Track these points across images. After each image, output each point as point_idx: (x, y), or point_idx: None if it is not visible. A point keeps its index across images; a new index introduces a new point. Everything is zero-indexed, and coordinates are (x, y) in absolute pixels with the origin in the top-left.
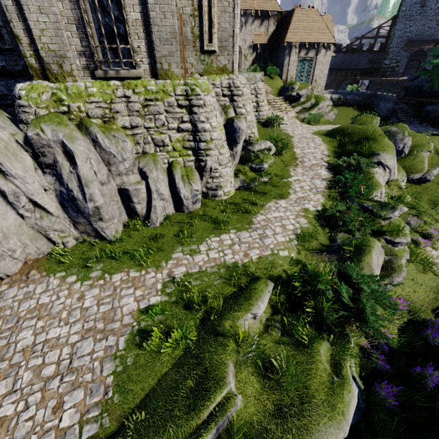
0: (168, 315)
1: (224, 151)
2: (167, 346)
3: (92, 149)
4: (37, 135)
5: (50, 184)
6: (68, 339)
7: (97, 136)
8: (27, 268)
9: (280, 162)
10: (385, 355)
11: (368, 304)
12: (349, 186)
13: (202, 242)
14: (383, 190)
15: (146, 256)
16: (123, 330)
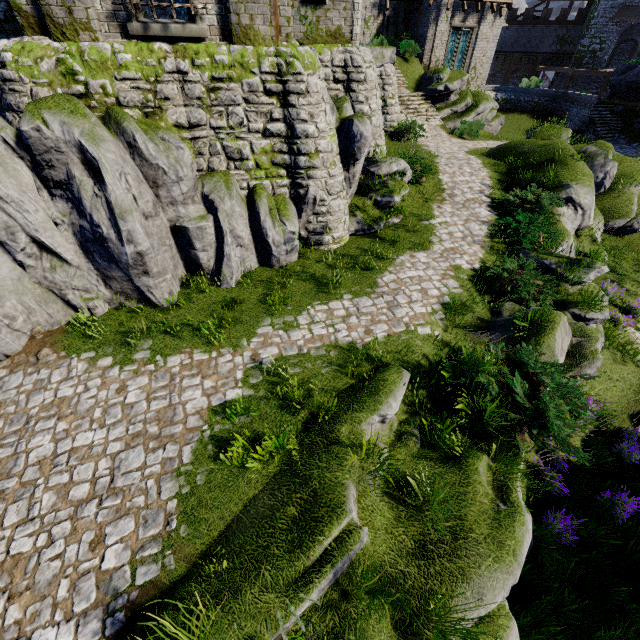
0: (254, 416)
1: (336, 172)
2: (254, 460)
3: (128, 160)
4: (37, 131)
5: (63, 215)
6: (105, 448)
7: (136, 138)
8: (35, 345)
9: (418, 195)
10: (562, 476)
11: (552, 405)
12: (522, 234)
13: (302, 312)
14: (571, 241)
15: (218, 330)
16: (187, 437)
